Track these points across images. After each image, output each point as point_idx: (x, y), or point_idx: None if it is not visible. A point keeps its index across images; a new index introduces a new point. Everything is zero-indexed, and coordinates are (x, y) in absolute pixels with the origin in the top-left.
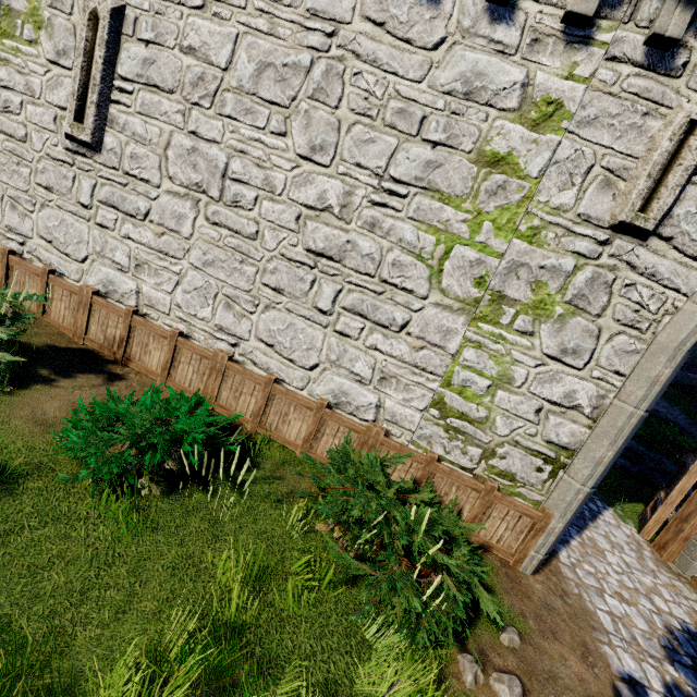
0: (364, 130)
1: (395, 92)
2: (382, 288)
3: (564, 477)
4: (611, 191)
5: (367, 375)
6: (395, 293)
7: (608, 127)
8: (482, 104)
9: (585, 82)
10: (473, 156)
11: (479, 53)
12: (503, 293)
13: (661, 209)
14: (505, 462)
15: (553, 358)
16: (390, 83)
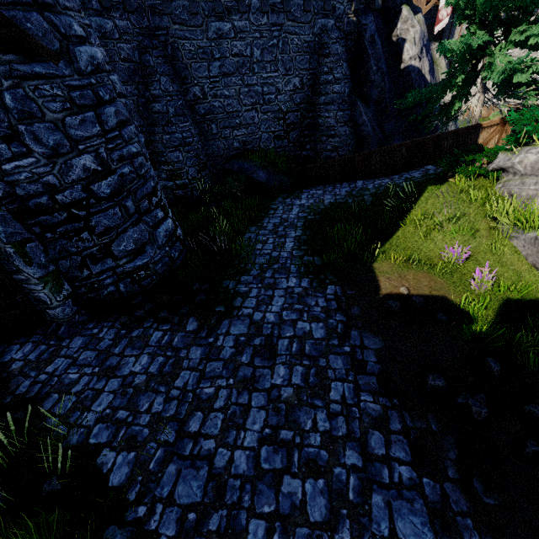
0: None
1: None
2: None
3: None
4: None
5: None
6: None
7: None
8: None
9: None
10: None
11: None
12: None
13: None
14: None
15: None
16: None
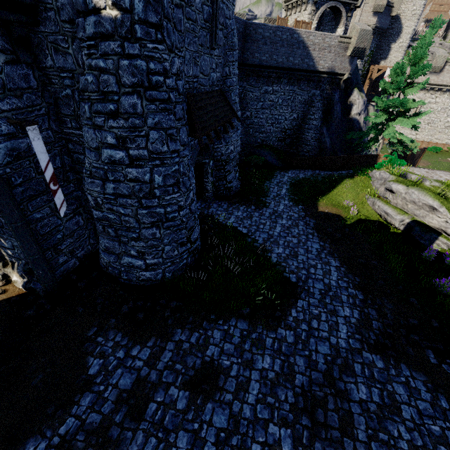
0: None
1: None
2: None
3: None
4: None
5: None
6: None
7: None
8: None
9: None
10: None
11: None
12: None
13: None
14: None
15: None
16: None
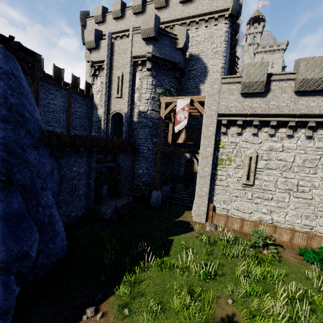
0: None
1: None
2: None
3: None
4: None
5: None
6: None
7: None
8: None
9: None
10: None
11: None
12: None
13: None
14: None
15: None
16: None
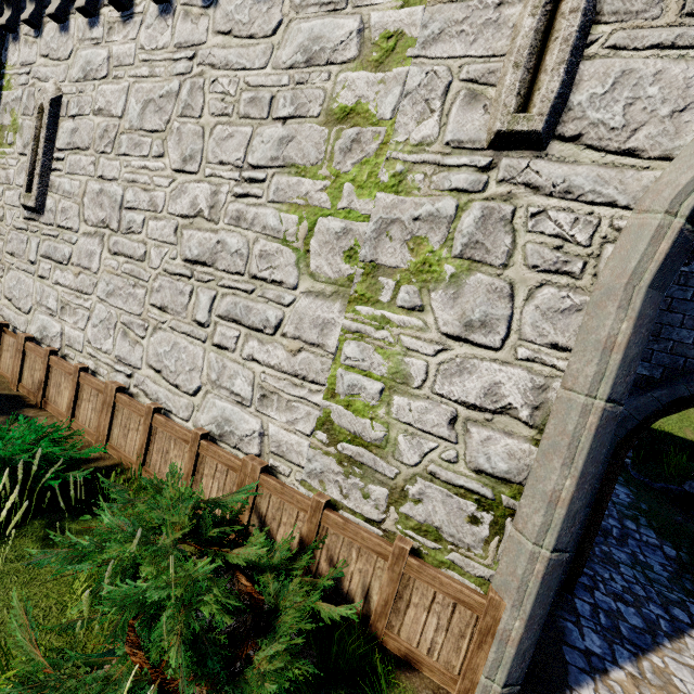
0: (223, 128)
1: (246, 84)
2: (253, 285)
3: (511, 531)
4: (480, 103)
5: (247, 394)
6: (266, 288)
7: (458, 36)
8: (323, 64)
9: (422, 2)
10: (322, 118)
11: (313, 20)
12: (377, 262)
13: (546, 99)
14: (423, 508)
15: (457, 338)
16: (241, 78)
